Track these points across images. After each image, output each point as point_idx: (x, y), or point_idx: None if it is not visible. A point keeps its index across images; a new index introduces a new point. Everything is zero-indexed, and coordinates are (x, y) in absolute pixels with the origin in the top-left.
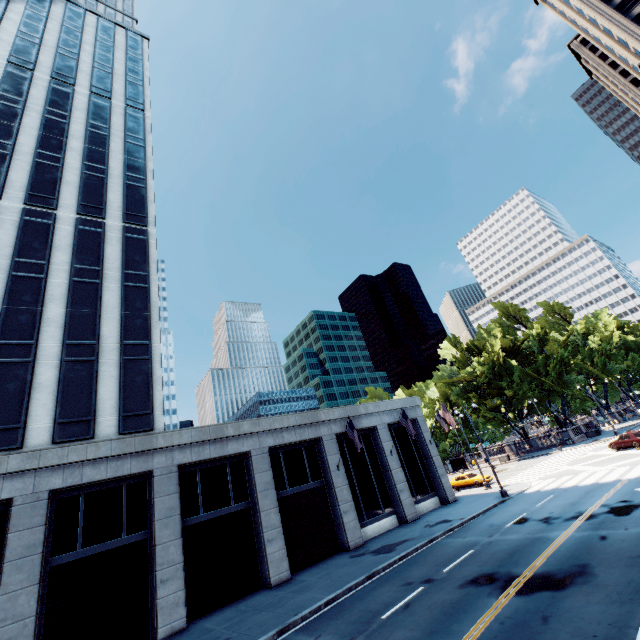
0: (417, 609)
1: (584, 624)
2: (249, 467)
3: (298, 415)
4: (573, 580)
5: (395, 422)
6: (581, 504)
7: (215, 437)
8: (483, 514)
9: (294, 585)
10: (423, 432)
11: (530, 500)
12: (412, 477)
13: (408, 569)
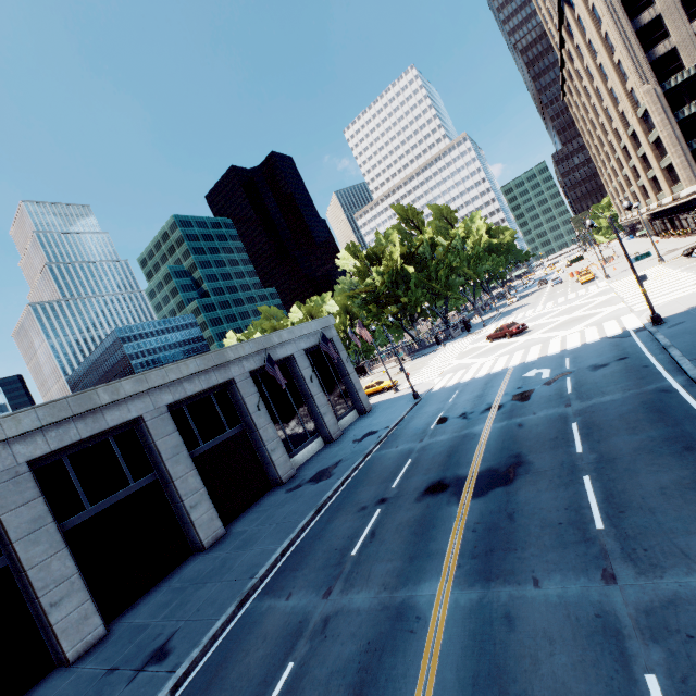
0: (385, 535)
1: (546, 514)
2: (145, 435)
3: (199, 359)
4: (516, 472)
5: (311, 346)
6: (487, 396)
7: (81, 411)
8: (404, 419)
9: (234, 540)
10: (339, 352)
11: (441, 398)
12: (332, 398)
13: (356, 492)
